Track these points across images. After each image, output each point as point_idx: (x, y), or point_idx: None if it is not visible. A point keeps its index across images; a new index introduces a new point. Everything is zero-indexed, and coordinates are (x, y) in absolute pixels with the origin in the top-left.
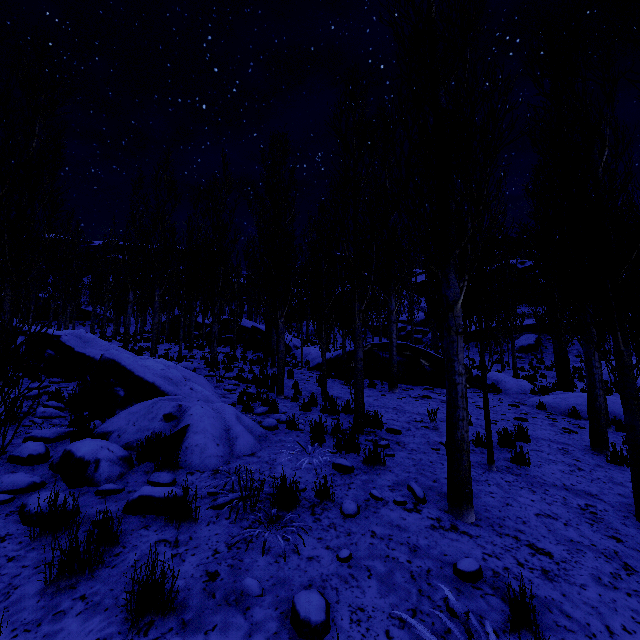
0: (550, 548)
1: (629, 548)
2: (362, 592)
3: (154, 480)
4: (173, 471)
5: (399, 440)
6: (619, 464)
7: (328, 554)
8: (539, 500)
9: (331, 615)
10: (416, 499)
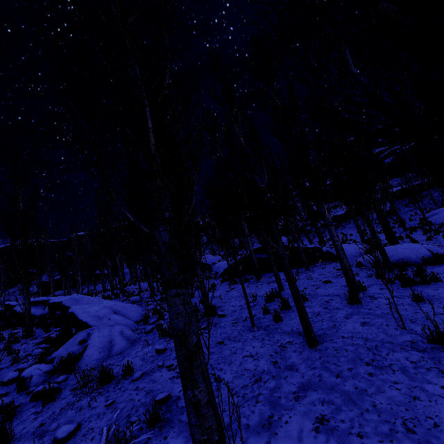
0: (226, 377)
1: (275, 367)
2: (101, 420)
3: (56, 380)
4: (70, 373)
5: (219, 321)
6: (355, 303)
7: (104, 404)
8: (258, 346)
9: (77, 434)
10: None
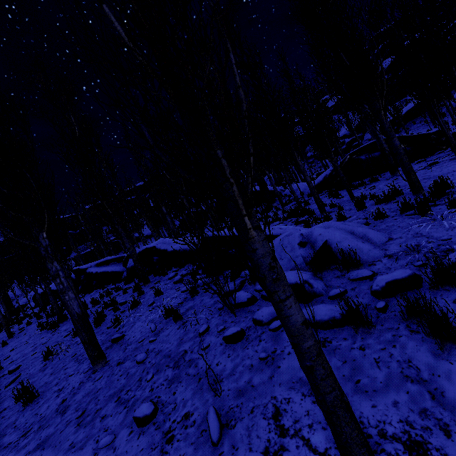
0: None
1: None
2: None
3: (358, 277)
4: (357, 268)
5: None
6: None
7: None
8: None
9: None
10: None
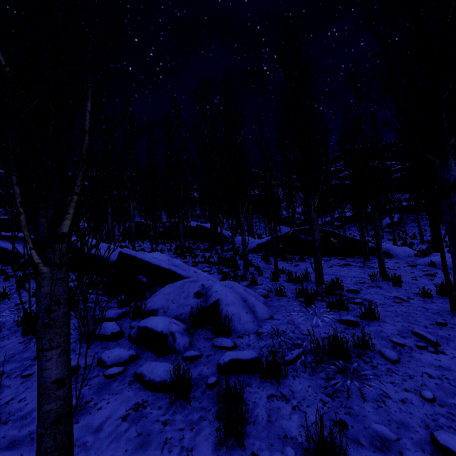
0: None
1: None
2: None
3: (220, 345)
4: (227, 336)
5: (364, 298)
6: None
7: (412, 396)
8: None
9: None
10: (431, 343)
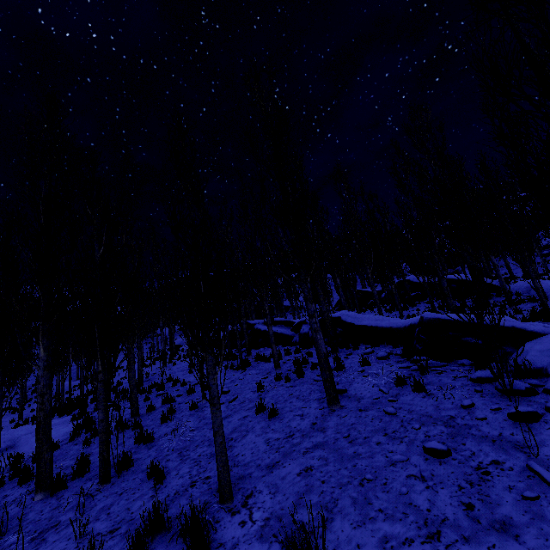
0: None
1: None
2: None
3: None
4: None
5: None
6: None
7: None
8: None
9: None
10: None
